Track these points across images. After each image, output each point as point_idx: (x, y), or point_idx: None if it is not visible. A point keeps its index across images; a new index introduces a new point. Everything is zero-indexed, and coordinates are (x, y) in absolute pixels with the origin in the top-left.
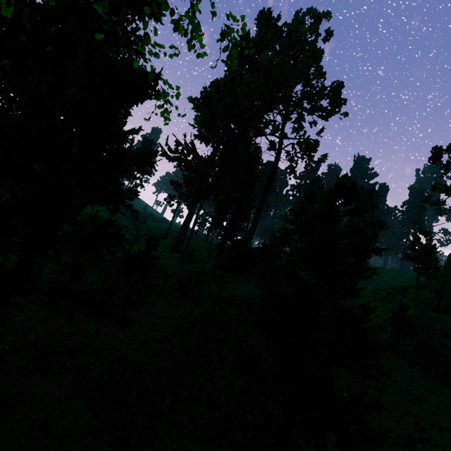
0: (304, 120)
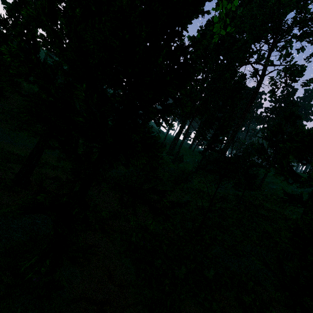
0: (291, 47)
